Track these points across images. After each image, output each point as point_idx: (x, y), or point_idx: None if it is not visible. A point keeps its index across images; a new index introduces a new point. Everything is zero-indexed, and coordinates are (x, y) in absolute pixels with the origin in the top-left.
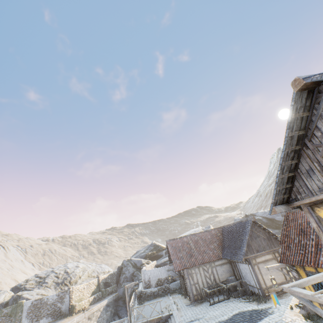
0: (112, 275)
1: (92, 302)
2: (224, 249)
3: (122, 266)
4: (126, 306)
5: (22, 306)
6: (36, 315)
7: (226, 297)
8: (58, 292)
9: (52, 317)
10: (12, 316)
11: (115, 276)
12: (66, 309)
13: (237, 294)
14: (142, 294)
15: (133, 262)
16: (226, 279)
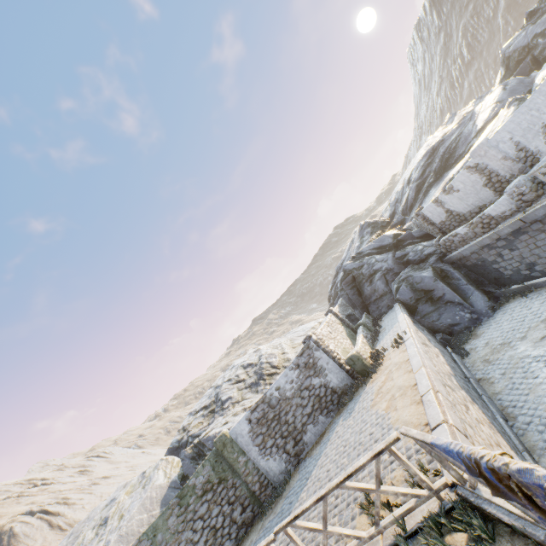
0: (343, 307)
1: (370, 345)
2: None
3: (352, 274)
4: (446, 300)
5: (232, 443)
6: (284, 436)
7: None
8: (291, 363)
9: (326, 413)
10: (227, 479)
11: (347, 307)
12: (342, 378)
13: None
14: (539, 179)
15: (371, 249)
16: None
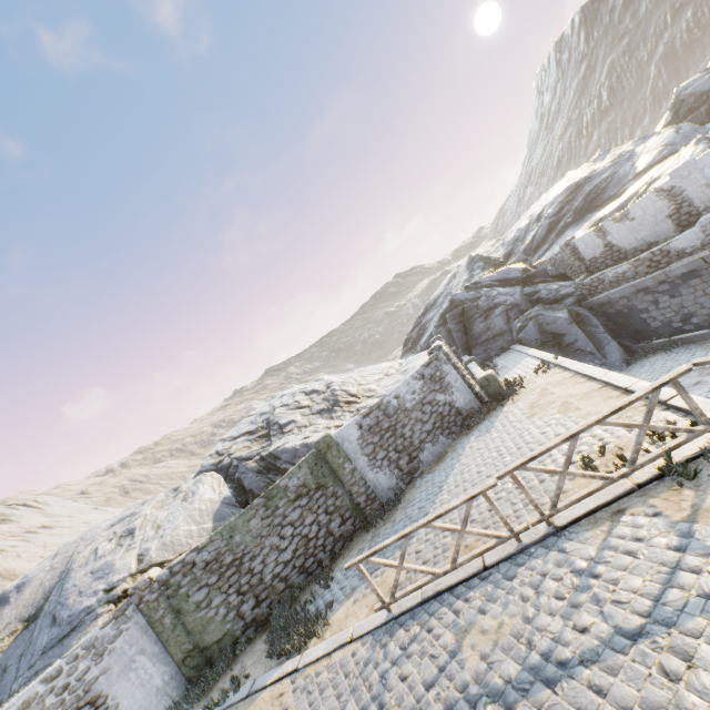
0: None
1: None
2: None
3: (462, 306)
4: (576, 348)
5: (338, 447)
6: (398, 450)
7: None
8: (414, 372)
9: (447, 434)
10: (327, 486)
11: None
12: (469, 400)
13: None
14: None
15: (492, 280)
16: None
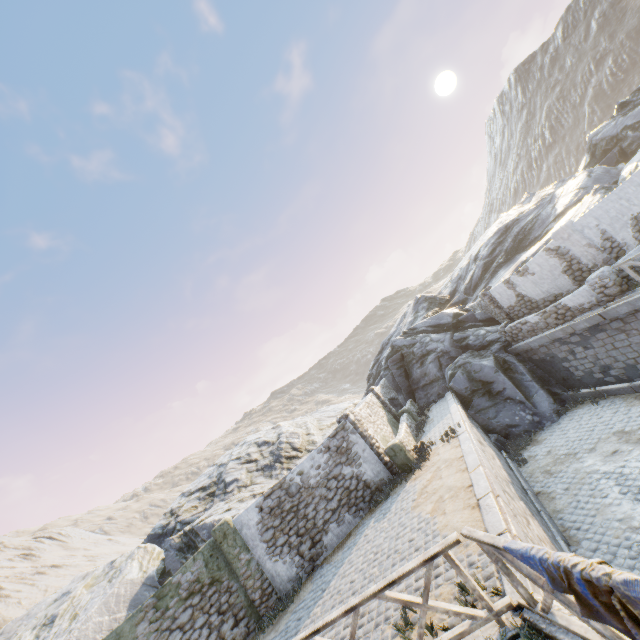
0: (386, 389)
1: (413, 436)
2: None
3: (401, 352)
4: (506, 396)
5: (235, 535)
6: (300, 534)
7: None
8: (320, 444)
9: (354, 512)
10: (221, 580)
11: (390, 390)
12: (379, 471)
13: None
14: (624, 273)
15: (426, 326)
16: None
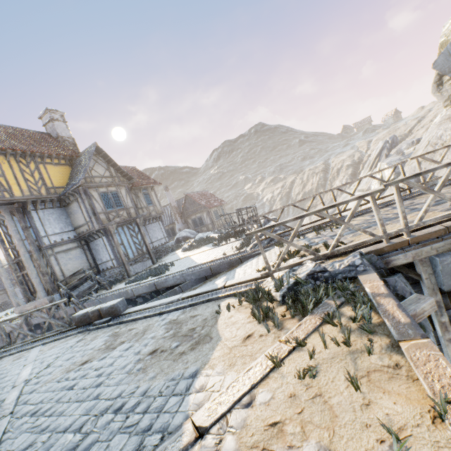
0: None
1: None
2: (2, 285)
3: None
4: None
5: None
6: None
7: (1, 311)
8: None
9: None
10: None
11: None
12: None
13: (11, 307)
14: None
15: None
16: (2, 302)
